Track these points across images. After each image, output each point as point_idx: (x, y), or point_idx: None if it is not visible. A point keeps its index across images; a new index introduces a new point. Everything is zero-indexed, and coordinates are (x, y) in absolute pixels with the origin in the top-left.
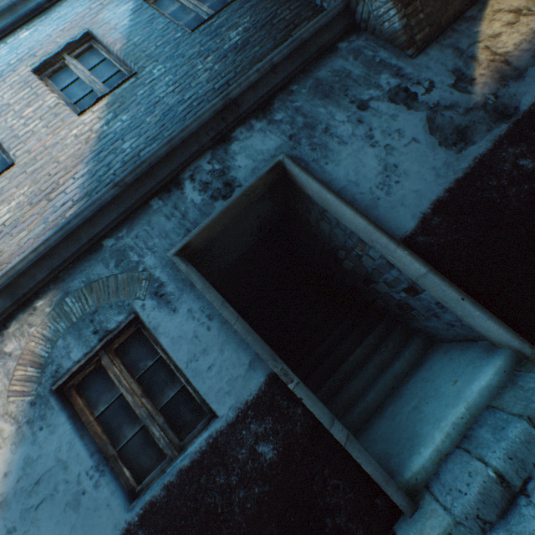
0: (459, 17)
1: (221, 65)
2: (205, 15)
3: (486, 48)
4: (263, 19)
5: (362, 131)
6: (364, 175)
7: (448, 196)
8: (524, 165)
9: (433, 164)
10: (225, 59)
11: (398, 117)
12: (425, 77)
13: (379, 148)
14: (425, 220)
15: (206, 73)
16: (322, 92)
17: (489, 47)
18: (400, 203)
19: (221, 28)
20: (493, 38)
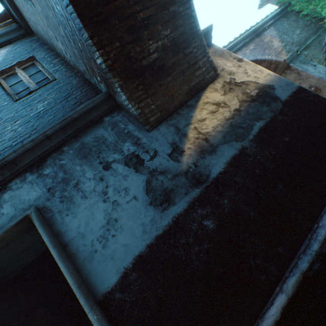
0: (183, 105)
1: (24, 127)
2: (32, 89)
3: (195, 128)
4: (63, 96)
5: (101, 187)
6: (91, 227)
7: (148, 252)
8: (207, 225)
9: (143, 220)
10: (28, 123)
11: (128, 177)
12: (153, 147)
13: (108, 203)
14: (125, 275)
15: (11, 132)
16: (83, 153)
17: (197, 127)
18: (111, 256)
19: (34, 101)
20: (201, 121)
